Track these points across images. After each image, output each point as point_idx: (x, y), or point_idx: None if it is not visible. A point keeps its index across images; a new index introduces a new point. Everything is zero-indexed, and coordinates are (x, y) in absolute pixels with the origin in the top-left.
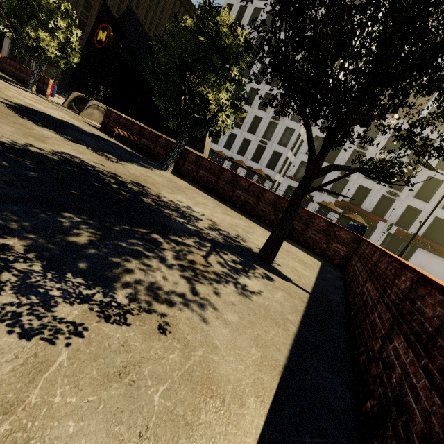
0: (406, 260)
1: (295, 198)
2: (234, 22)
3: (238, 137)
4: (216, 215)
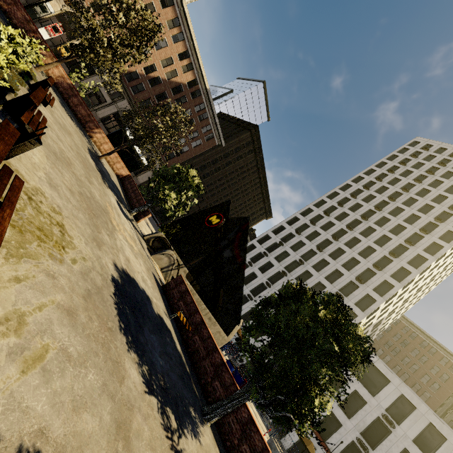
0: None
1: None
2: (296, 230)
3: None
4: None
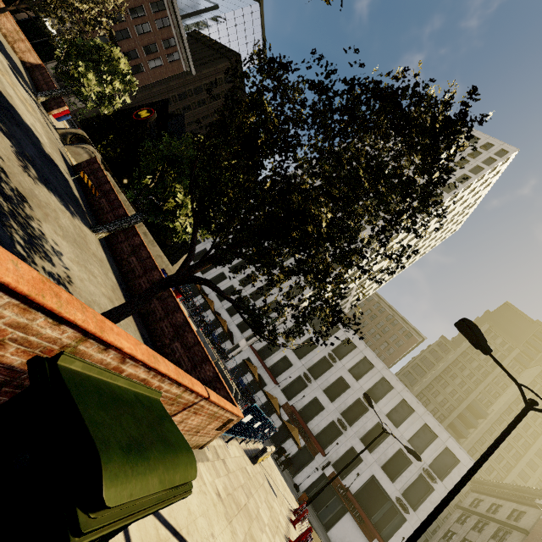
0: (330, 525)
1: (153, 287)
2: None
3: (227, 280)
4: (88, 284)
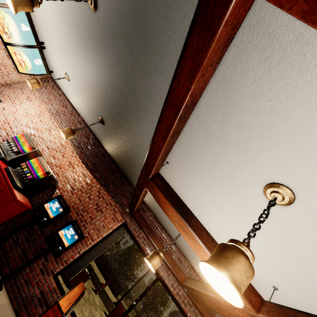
0: None
1: None
2: None
3: None
4: None
